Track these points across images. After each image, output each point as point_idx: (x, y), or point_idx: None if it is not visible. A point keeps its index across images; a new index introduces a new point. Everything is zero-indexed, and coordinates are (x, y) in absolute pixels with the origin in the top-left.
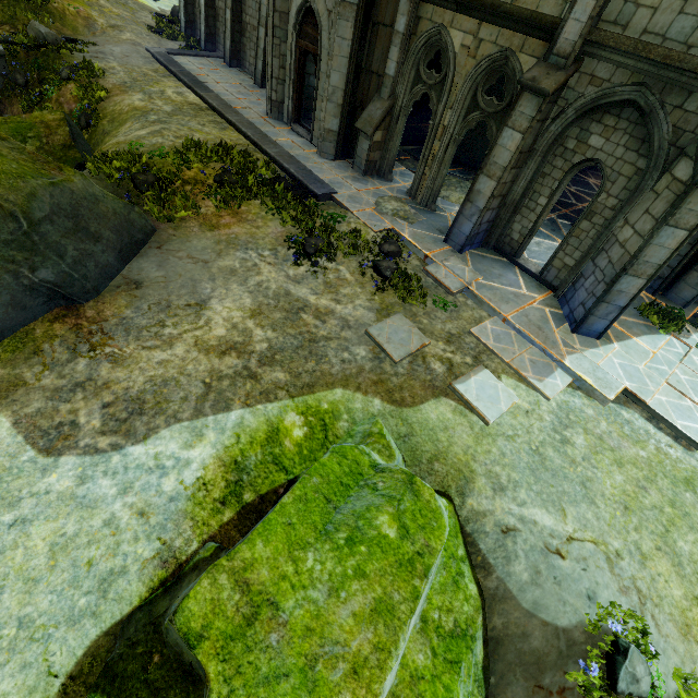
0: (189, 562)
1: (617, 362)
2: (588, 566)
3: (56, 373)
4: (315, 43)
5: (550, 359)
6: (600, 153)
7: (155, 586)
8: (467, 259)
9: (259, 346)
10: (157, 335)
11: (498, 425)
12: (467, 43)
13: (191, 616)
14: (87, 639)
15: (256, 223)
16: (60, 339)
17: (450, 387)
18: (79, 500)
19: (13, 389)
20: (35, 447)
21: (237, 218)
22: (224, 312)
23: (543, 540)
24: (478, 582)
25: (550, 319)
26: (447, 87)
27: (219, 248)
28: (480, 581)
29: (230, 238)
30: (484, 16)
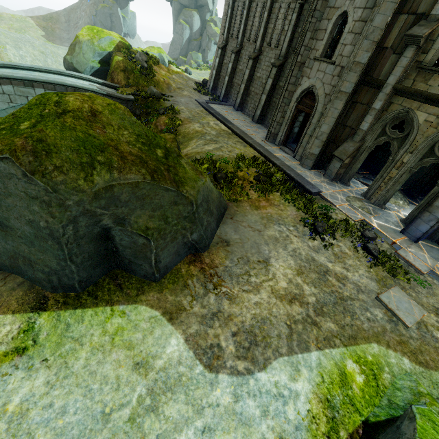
0: None
1: None
2: None
3: (199, 303)
4: (310, 108)
5: None
6: None
7: None
8: (421, 247)
9: (310, 298)
10: (248, 281)
11: None
12: (430, 119)
13: None
14: None
15: (280, 207)
16: (196, 277)
17: None
18: (238, 416)
19: (179, 312)
20: (201, 362)
21: (268, 203)
22: (280, 269)
23: None
24: None
25: None
26: (409, 141)
27: (264, 222)
28: None
29: (268, 215)
30: None
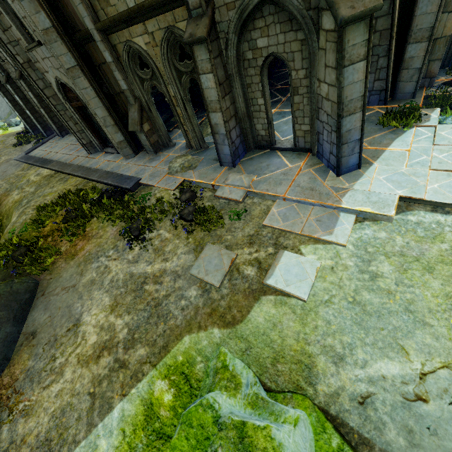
0: None
1: (383, 178)
2: None
3: None
4: (79, 99)
5: (331, 209)
6: (270, 48)
7: None
8: (240, 168)
9: (121, 334)
10: (51, 370)
11: (314, 296)
12: (147, 40)
13: None
14: None
15: (99, 234)
16: None
17: (264, 285)
18: None
19: None
20: None
21: (86, 239)
22: (92, 320)
23: (399, 392)
24: None
25: (316, 176)
26: (157, 74)
27: (80, 269)
28: None
29: (85, 256)
30: (142, 18)
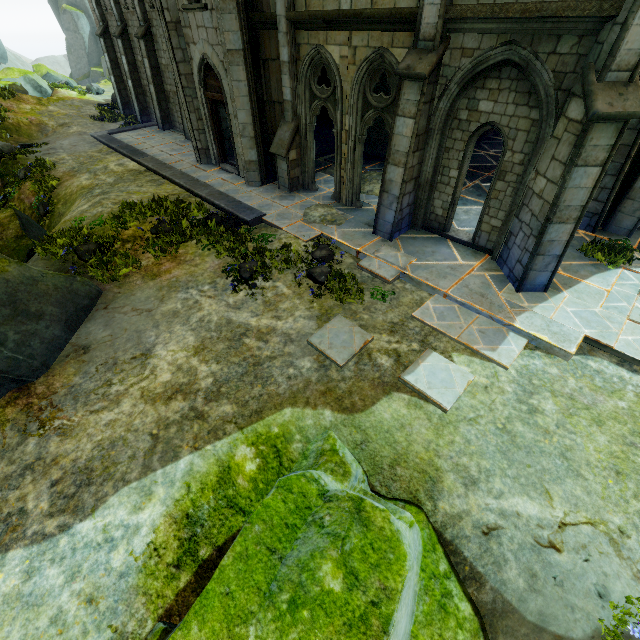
0: None
1: (571, 311)
2: (590, 555)
3: (6, 460)
4: (220, 91)
5: (499, 324)
6: (493, 115)
7: None
8: (398, 244)
9: (204, 382)
10: (104, 396)
11: (458, 410)
12: (344, 53)
13: None
14: None
15: (194, 261)
16: (11, 423)
17: (400, 380)
18: (25, 599)
19: None
20: None
21: (176, 262)
22: (168, 356)
23: (531, 534)
24: (471, 598)
25: (491, 283)
26: (339, 96)
27: (161, 294)
28: (473, 596)
29: (171, 282)
30: (352, 26)
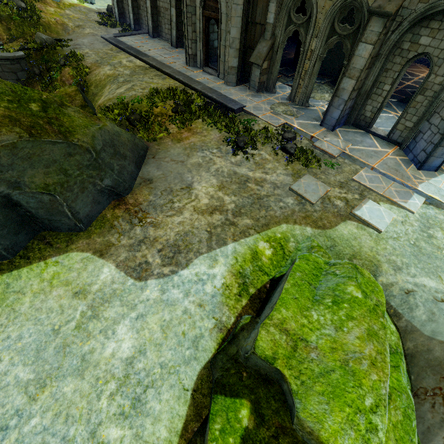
0: (236, 327)
1: None
2: None
3: (126, 237)
4: (216, 11)
5: (407, 188)
6: (428, 48)
7: (220, 342)
8: (338, 134)
9: (229, 206)
10: (171, 208)
11: (387, 232)
12: None
13: (264, 349)
14: (196, 371)
15: (203, 133)
16: (121, 218)
17: (351, 214)
18: (165, 302)
19: (108, 248)
20: (132, 277)
21: (191, 132)
22: (203, 189)
23: (432, 295)
24: (394, 324)
25: (401, 163)
26: (312, 23)
27: (187, 152)
28: (395, 323)
29: (191, 145)
30: None
